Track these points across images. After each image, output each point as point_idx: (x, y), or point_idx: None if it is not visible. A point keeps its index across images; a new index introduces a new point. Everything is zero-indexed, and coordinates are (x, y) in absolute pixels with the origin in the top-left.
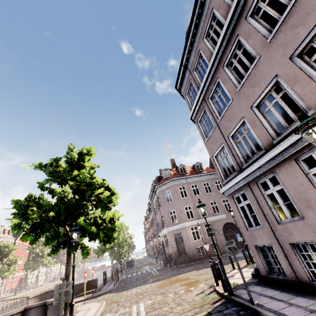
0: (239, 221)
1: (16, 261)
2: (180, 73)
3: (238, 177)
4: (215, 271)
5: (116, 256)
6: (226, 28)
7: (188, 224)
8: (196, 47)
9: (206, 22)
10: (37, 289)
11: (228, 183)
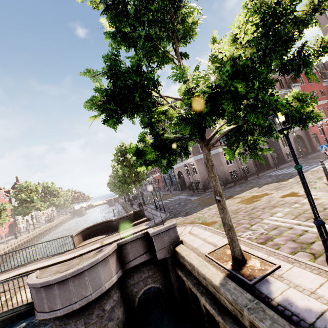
0: None
1: (5, 209)
2: None
3: None
4: None
5: (124, 192)
6: None
7: (221, 150)
8: None
9: None
10: (37, 230)
11: None
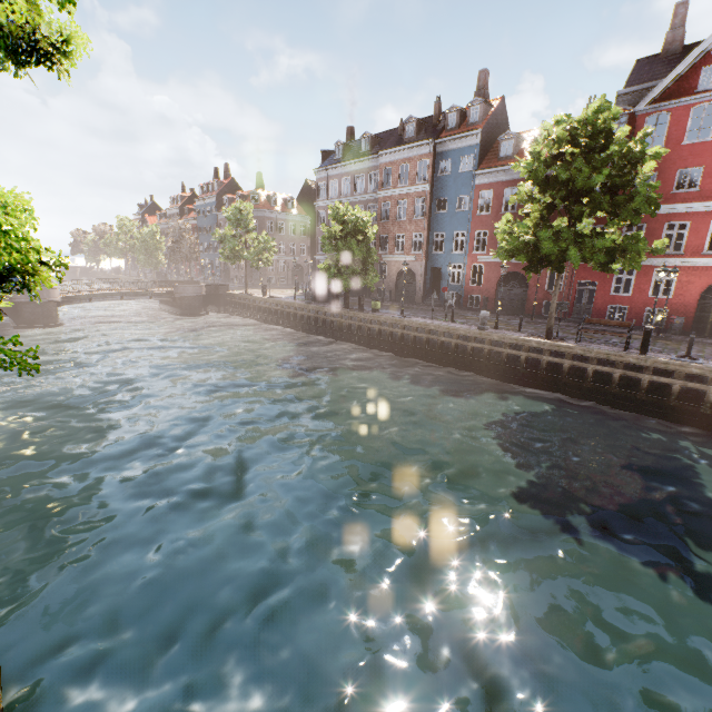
0: (317, 272)
1: None
2: (322, 168)
3: (325, 257)
4: (297, 288)
5: (152, 265)
6: (349, 200)
7: None
8: (337, 174)
9: (347, 175)
10: None
11: (320, 256)
